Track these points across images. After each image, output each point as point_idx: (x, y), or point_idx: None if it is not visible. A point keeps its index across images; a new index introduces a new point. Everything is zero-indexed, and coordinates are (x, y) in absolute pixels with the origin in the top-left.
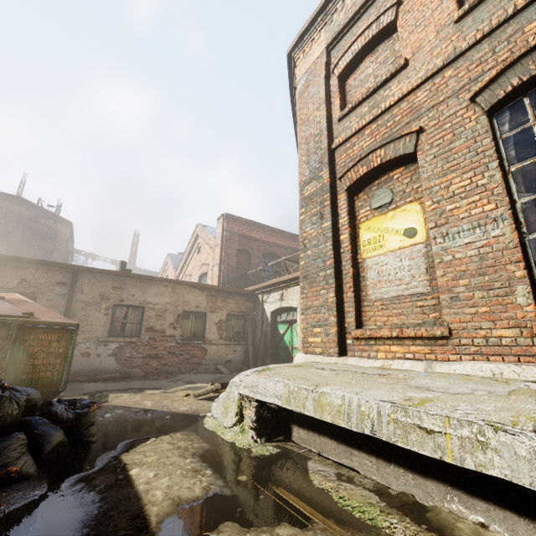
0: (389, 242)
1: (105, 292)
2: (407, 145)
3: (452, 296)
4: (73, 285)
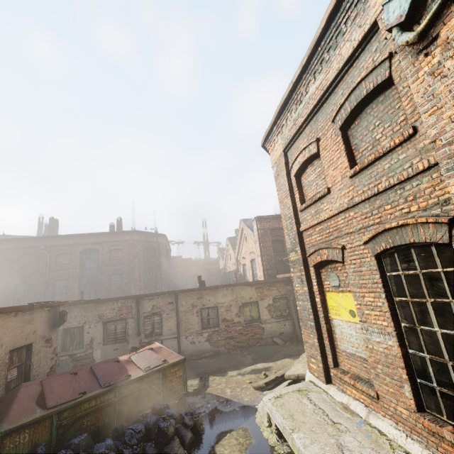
0: (342, 314)
1: (193, 302)
2: (338, 255)
3: (376, 373)
4: (176, 303)
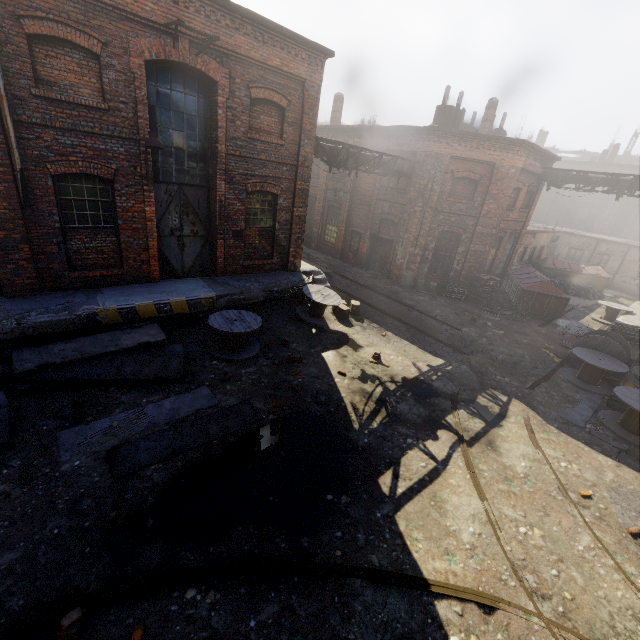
0: None
1: None
2: None
3: None
4: (626, 253)
